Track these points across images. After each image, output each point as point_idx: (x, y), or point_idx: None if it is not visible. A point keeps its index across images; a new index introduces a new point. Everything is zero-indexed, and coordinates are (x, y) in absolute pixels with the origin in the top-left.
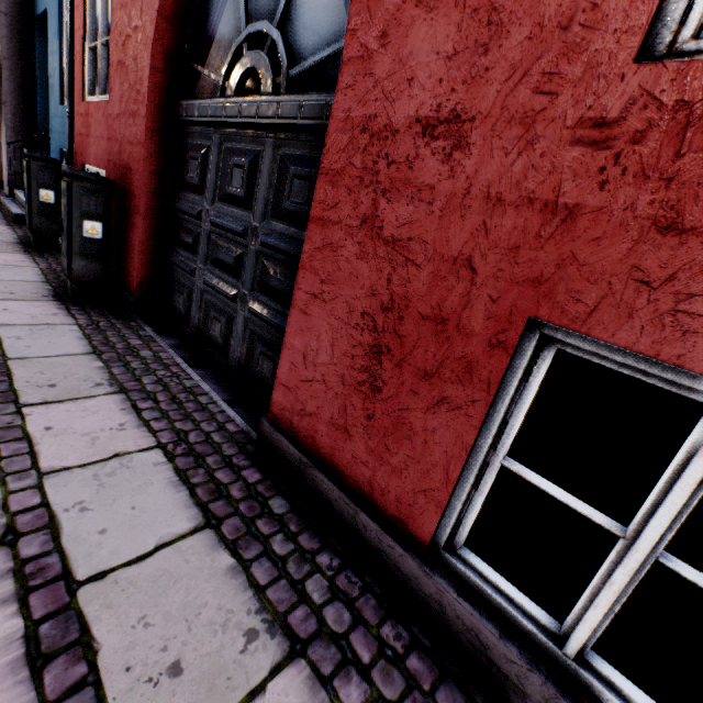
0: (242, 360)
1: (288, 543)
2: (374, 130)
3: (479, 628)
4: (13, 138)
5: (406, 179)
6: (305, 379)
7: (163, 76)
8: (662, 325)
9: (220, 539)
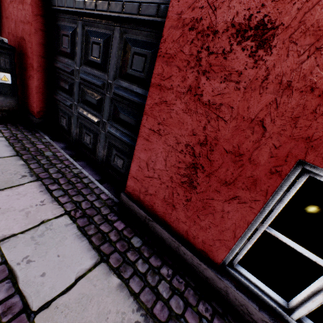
0: (104, 157)
1: (145, 264)
2: (199, 29)
3: (248, 305)
4: None
5: (221, 65)
6: (148, 176)
7: None
8: None
9: (110, 268)
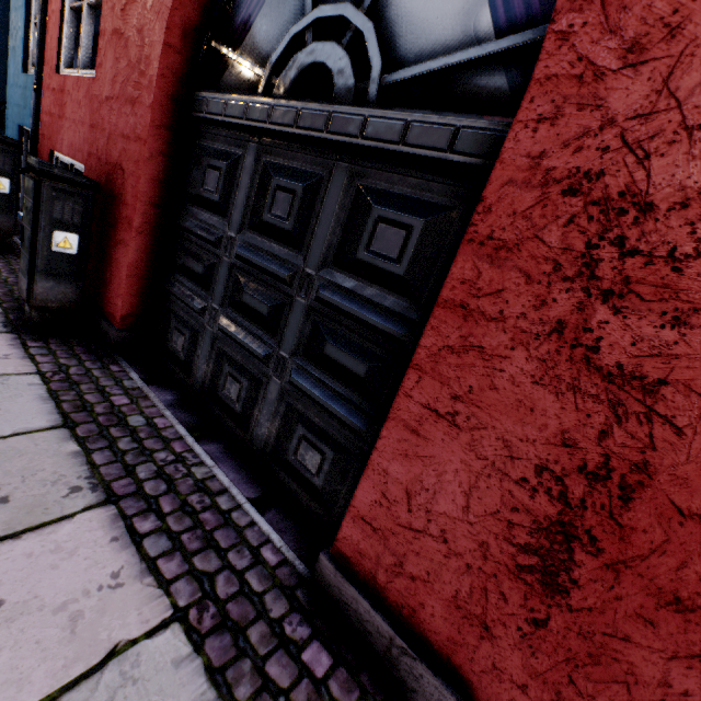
0: (270, 439)
1: None
2: (594, 194)
3: None
4: None
5: (665, 285)
6: (407, 525)
7: (178, 57)
8: None
9: None
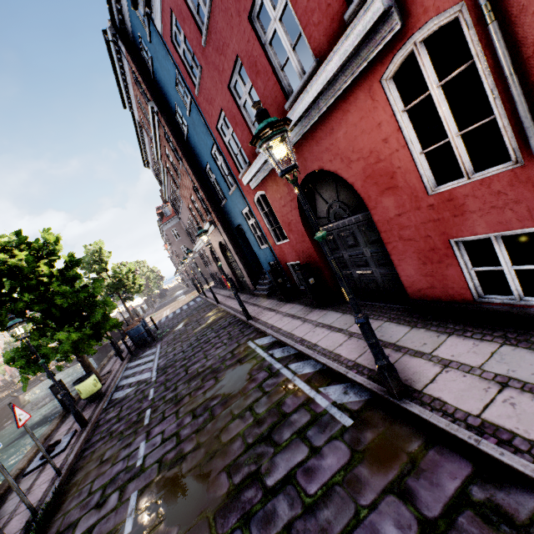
0: (388, 290)
1: (437, 322)
2: (387, 220)
3: (496, 309)
4: (246, 270)
5: (402, 226)
6: (412, 281)
7: (307, 227)
8: (468, 231)
9: (418, 328)
